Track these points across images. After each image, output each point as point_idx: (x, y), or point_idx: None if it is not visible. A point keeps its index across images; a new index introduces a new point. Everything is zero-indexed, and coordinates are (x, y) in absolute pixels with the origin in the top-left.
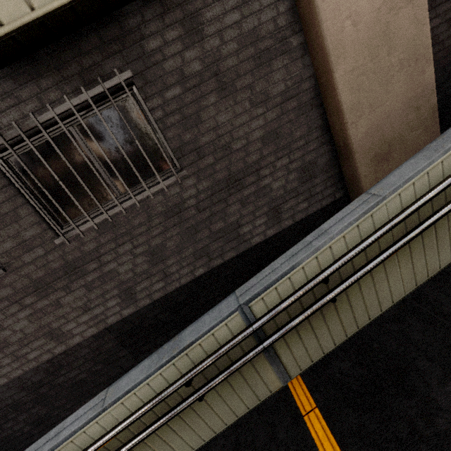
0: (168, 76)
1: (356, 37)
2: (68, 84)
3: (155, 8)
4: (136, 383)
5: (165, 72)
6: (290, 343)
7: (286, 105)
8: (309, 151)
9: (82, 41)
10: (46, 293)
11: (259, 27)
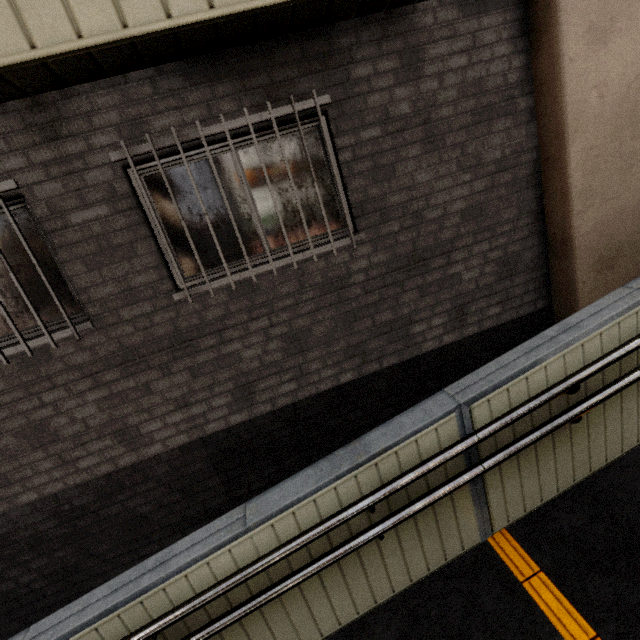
0: (370, 113)
1: (600, 111)
2: (248, 97)
3: (374, 31)
4: (300, 497)
5: (367, 107)
6: (505, 476)
7: (499, 177)
8: (514, 240)
9: (280, 50)
10: (136, 370)
11: (486, 78)
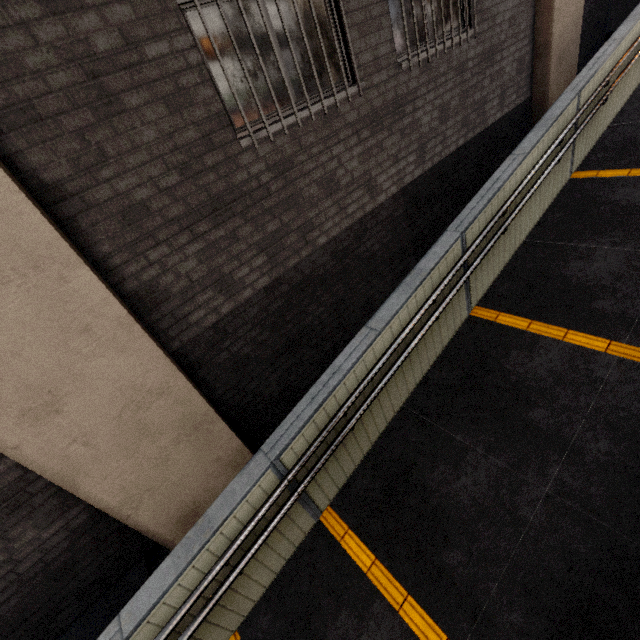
0: None
1: None
2: None
3: None
4: (540, 137)
5: None
6: (579, 139)
7: None
8: (523, 46)
9: None
10: (377, 130)
11: None
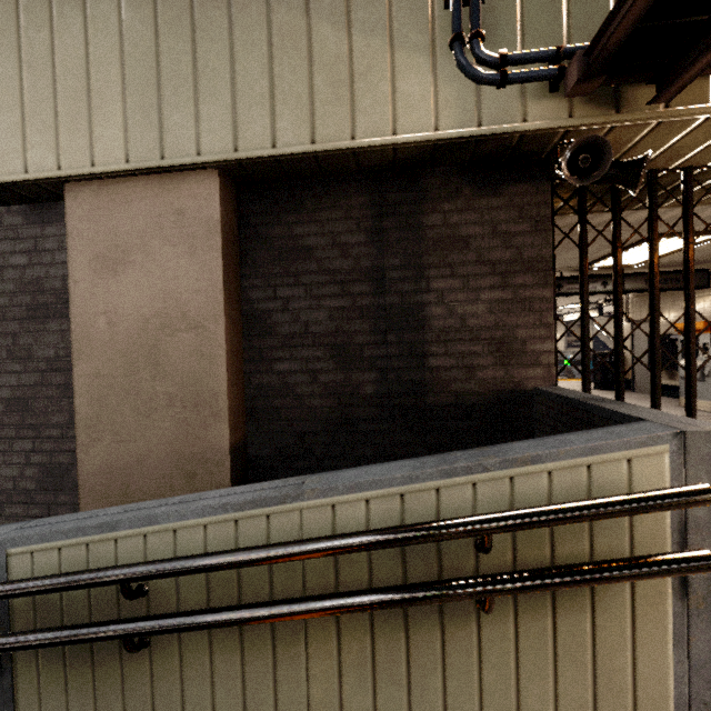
0: None
1: (111, 340)
2: None
3: None
4: None
5: None
6: None
7: (51, 376)
8: (63, 450)
9: None
10: None
11: (46, 279)
